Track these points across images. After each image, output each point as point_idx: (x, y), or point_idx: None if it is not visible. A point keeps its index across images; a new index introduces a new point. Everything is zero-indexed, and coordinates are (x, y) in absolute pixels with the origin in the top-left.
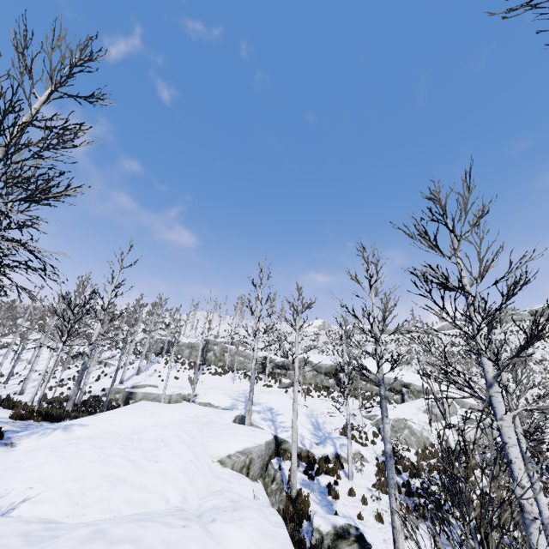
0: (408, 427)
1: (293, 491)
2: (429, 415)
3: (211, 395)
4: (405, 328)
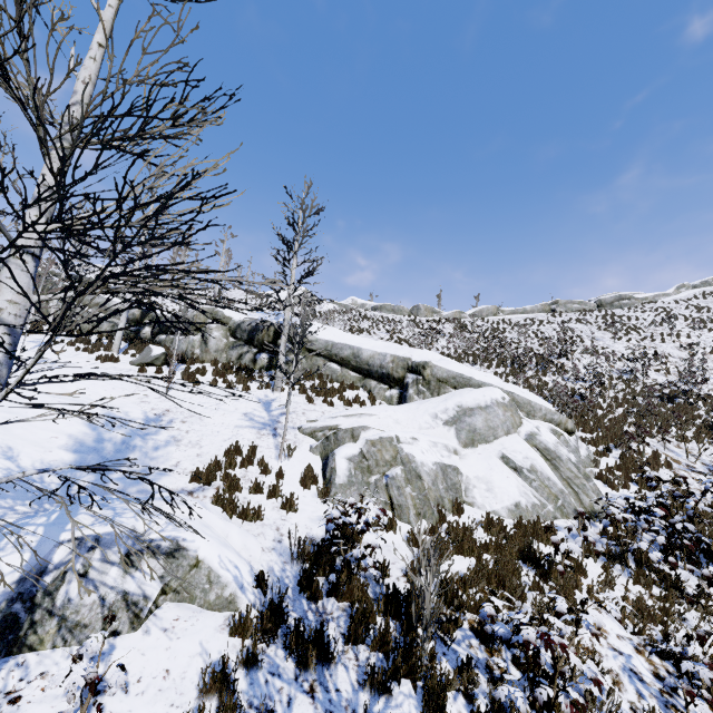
0: (404, 460)
1: None
2: (457, 431)
3: None
4: (427, 309)
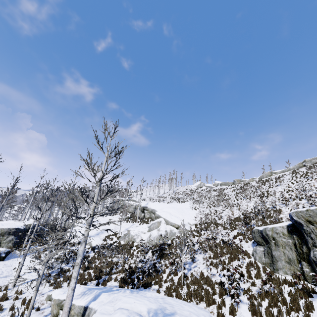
0: (129, 234)
1: (23, 246)
2: (148, 229)
3: (78, 221)
4: (237, 180)
